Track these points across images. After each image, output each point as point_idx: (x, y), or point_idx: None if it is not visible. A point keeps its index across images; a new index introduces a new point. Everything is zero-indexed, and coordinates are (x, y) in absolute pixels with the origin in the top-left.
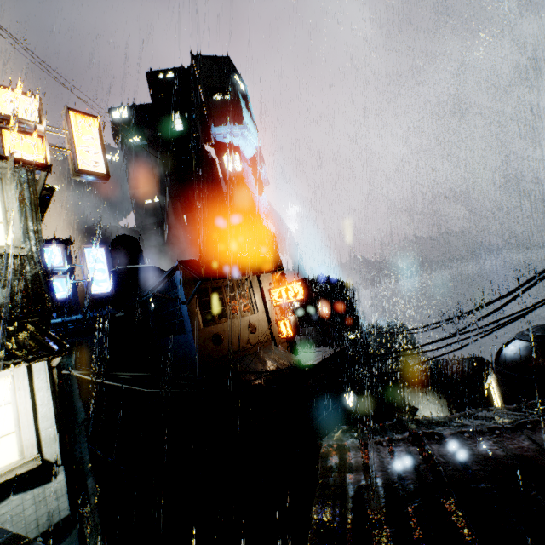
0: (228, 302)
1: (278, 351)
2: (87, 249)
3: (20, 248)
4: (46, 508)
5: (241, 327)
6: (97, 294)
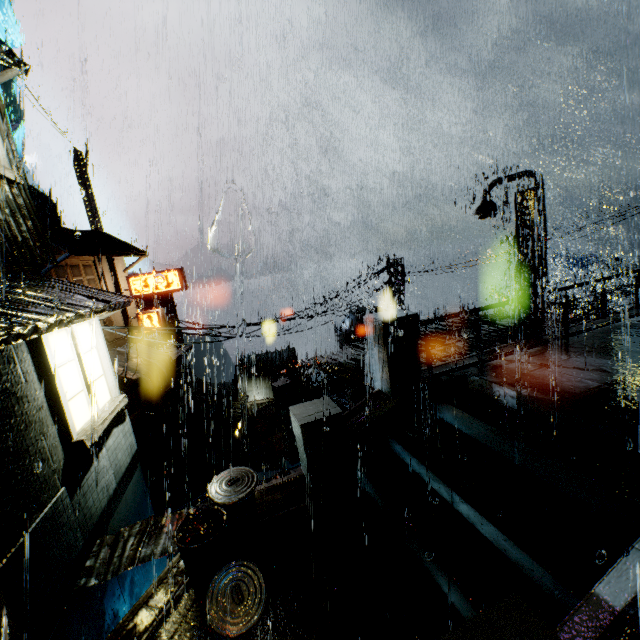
0: None
1: (140, 348)
2: None
3: (17, 174)
4: (128, 442)
5: None
6: None
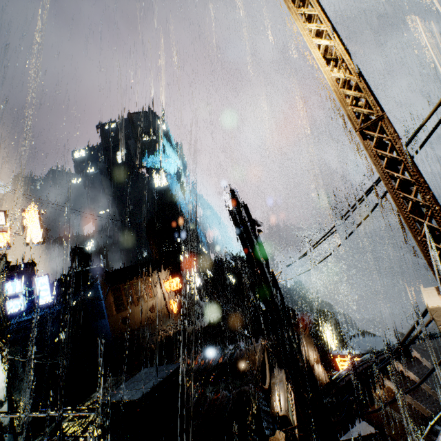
0: (135, 294)
1: (170, 323)
2: (37, 278)
3: None
4: None
5: (144, 310)
6: (42, 304)
